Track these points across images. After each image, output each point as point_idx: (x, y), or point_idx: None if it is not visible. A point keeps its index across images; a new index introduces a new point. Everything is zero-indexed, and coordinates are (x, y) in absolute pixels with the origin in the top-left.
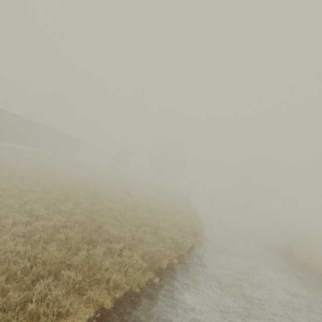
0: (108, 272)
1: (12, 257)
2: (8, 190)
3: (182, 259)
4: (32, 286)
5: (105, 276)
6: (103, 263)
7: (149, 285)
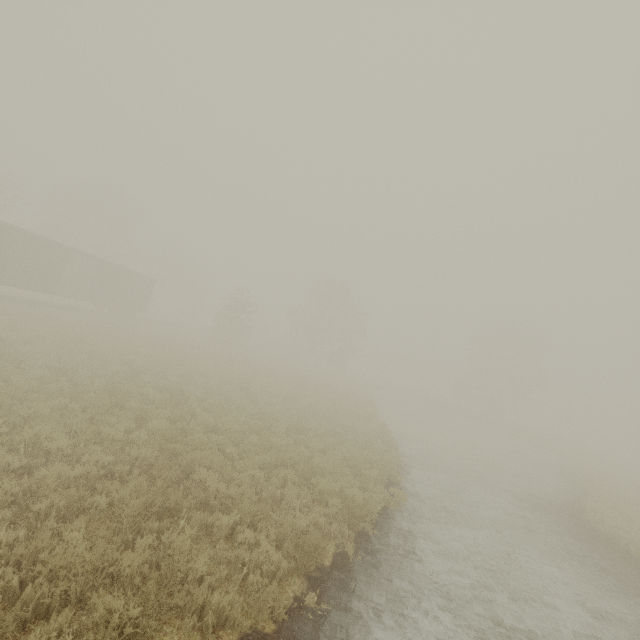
0: (202, 590)
1: None
2: None
3: (364, 541)
4: (23, 634)
5: (197, 599)
6: (192, 565)
7: (295, 611)
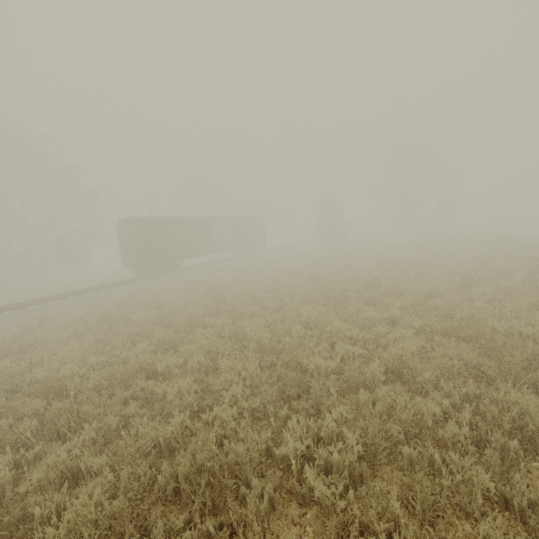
0: None
1: (458, 430)
2: (261, 314)
3: None
4: None
5: None
6: None
7: None
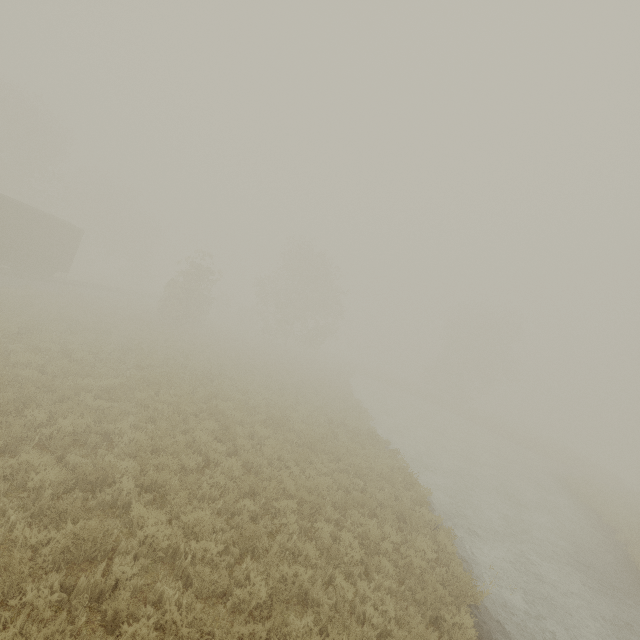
0: None
1: None
2: None
3: None
4: None
5: None
6: None
7: None
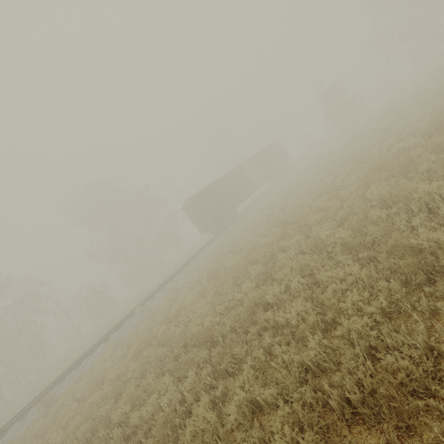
0: None
1: None
2: (327, 218)
3: None
4: None
5: None
6: None
7: None
